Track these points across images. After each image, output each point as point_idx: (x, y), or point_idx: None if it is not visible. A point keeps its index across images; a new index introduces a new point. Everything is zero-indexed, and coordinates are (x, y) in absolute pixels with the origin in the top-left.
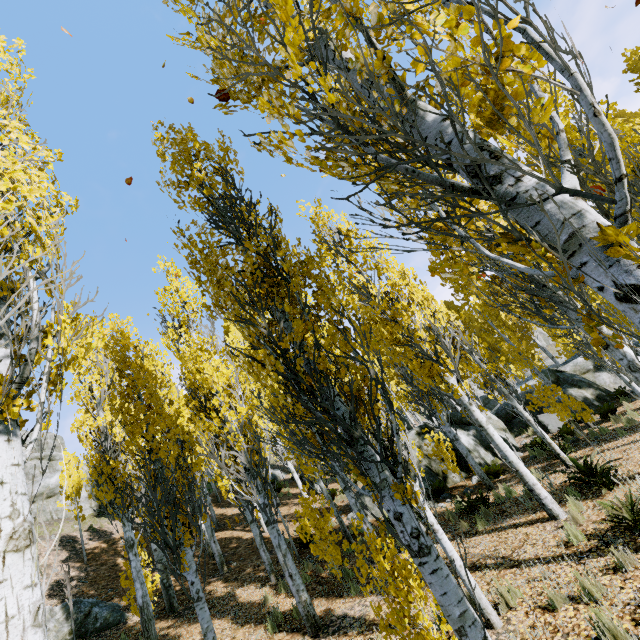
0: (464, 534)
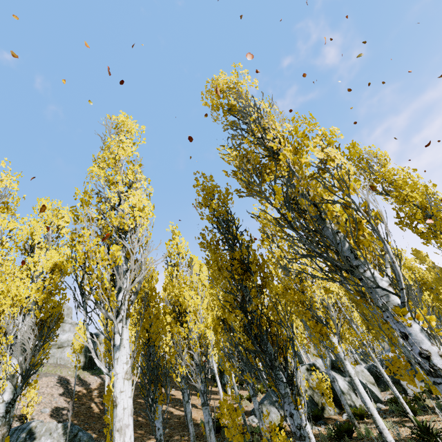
0: None
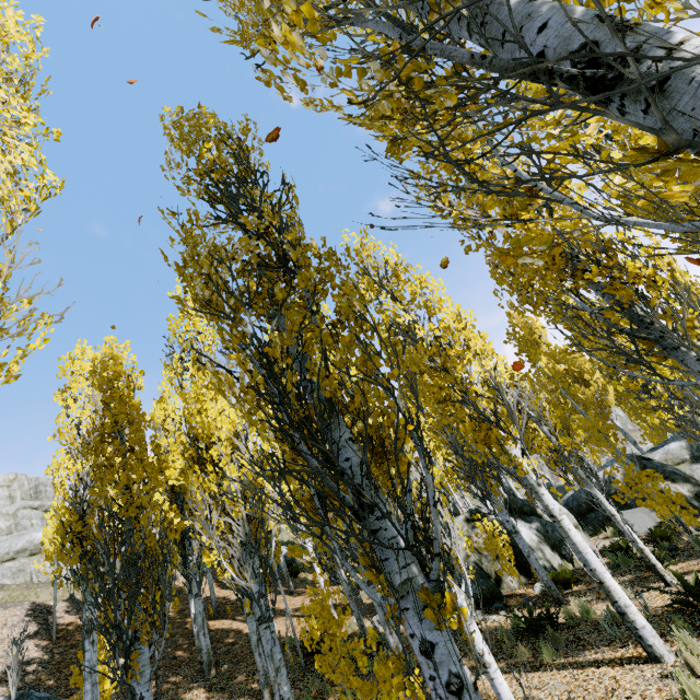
0: (524, 665)
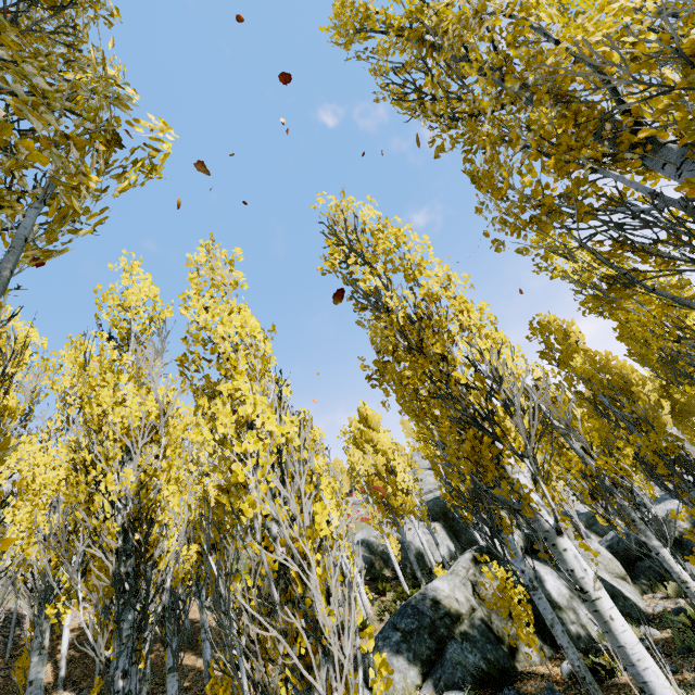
0: None
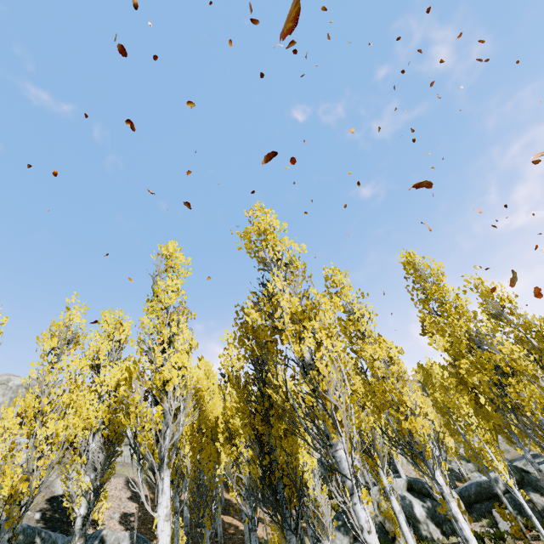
0: None
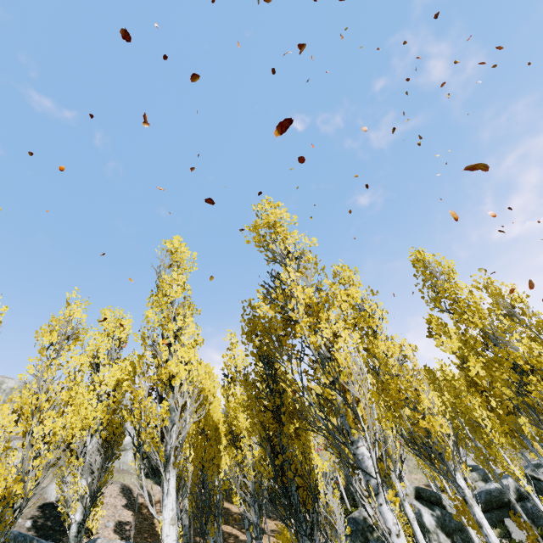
0: None
